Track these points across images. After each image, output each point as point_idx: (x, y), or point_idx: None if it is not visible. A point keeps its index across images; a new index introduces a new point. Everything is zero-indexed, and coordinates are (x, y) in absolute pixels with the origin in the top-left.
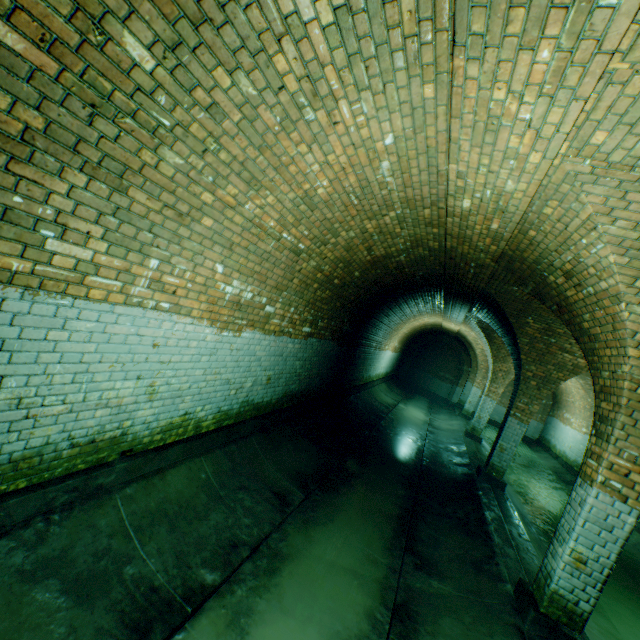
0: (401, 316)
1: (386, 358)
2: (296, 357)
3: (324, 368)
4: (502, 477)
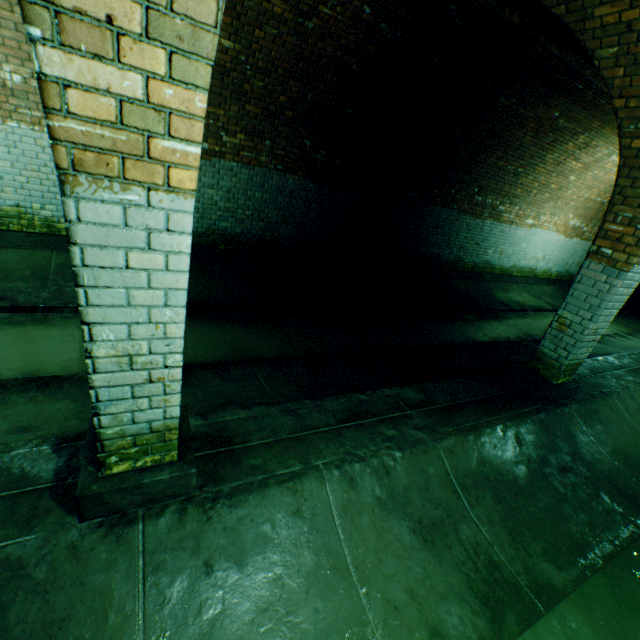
0: (518, 153)
1: (545, 244)
2: (201, 183)
3: (300, 216)
4: (556, 378)
